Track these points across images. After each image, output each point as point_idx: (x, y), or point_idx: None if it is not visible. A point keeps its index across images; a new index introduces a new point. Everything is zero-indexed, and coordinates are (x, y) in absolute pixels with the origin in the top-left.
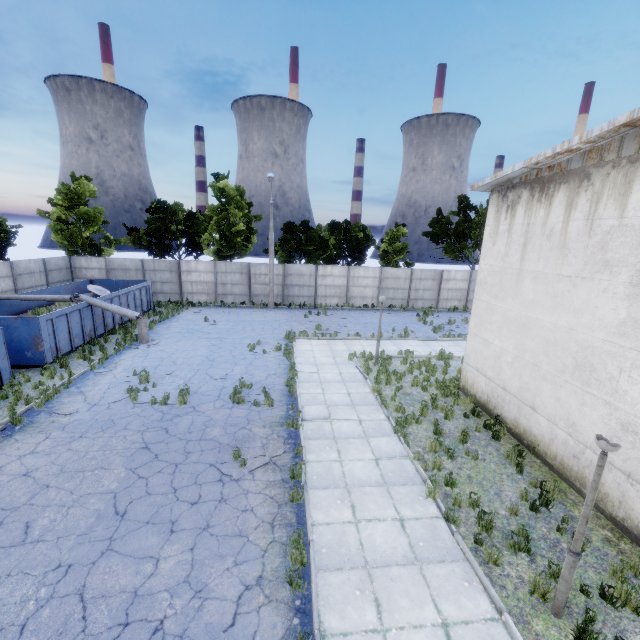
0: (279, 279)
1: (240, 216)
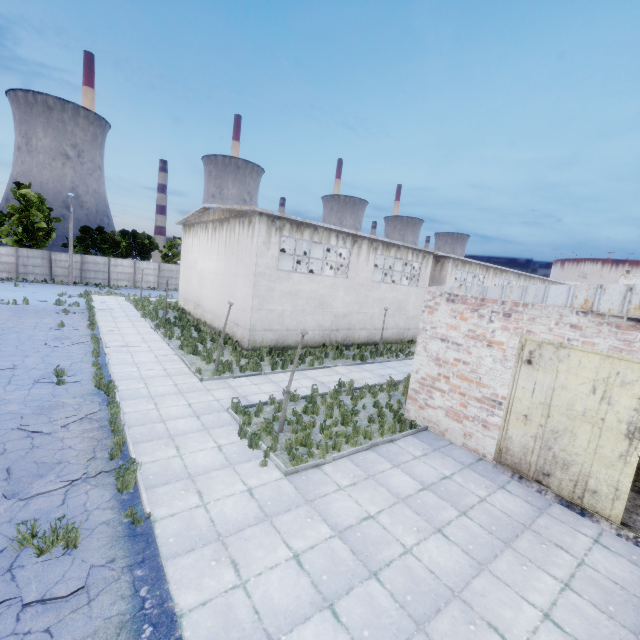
0: (78, 265)
1: (41, 217)
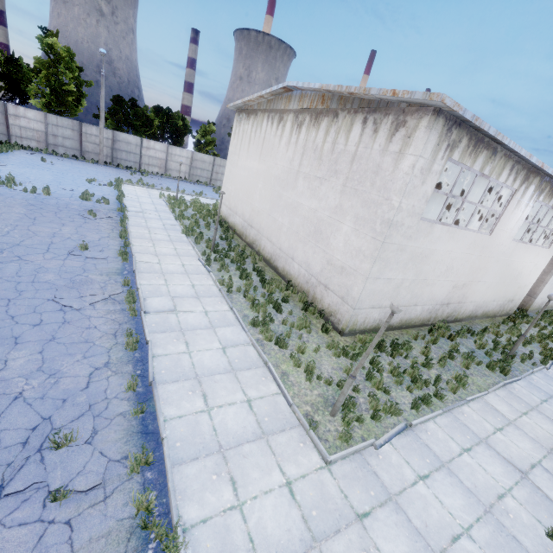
0: (109, 142)
1: (71, 77)
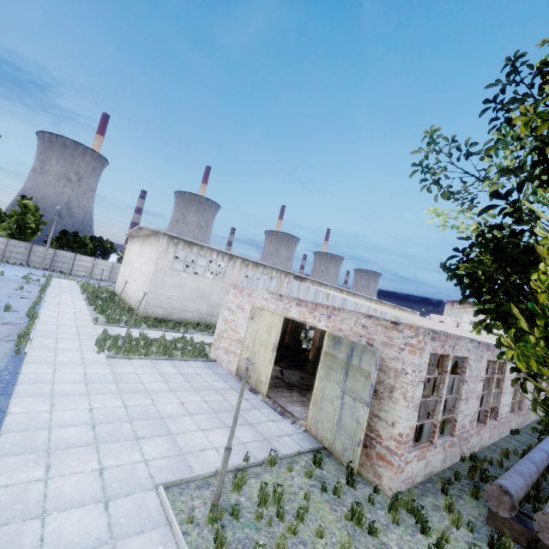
0: (50, 256)
1: (33, 220)
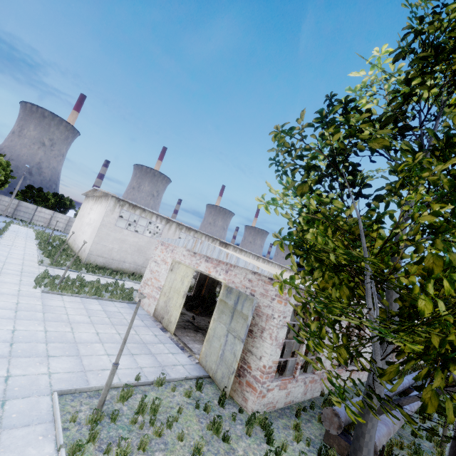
0: (14, 206)
1: (3, 173)
